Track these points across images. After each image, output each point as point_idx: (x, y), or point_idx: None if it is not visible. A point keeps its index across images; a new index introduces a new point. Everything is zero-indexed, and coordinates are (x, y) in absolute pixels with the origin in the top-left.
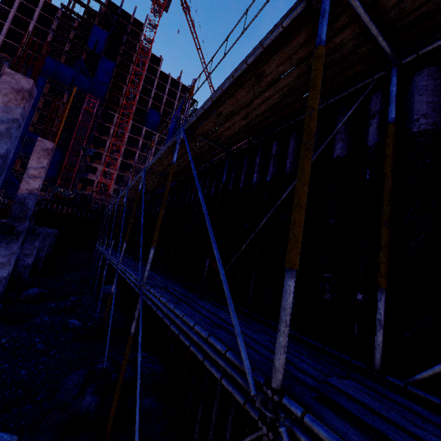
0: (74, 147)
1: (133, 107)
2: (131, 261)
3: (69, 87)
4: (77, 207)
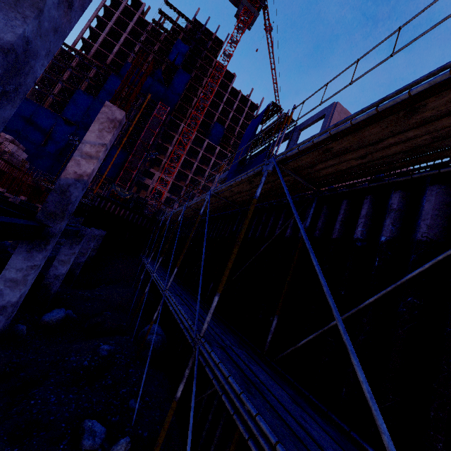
0: (137, 150)
1: (201, 118)
2: (201, 311)
3: (145, 94)
4: (130, 210)
